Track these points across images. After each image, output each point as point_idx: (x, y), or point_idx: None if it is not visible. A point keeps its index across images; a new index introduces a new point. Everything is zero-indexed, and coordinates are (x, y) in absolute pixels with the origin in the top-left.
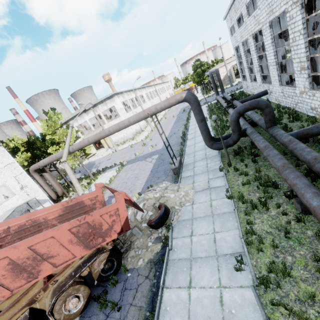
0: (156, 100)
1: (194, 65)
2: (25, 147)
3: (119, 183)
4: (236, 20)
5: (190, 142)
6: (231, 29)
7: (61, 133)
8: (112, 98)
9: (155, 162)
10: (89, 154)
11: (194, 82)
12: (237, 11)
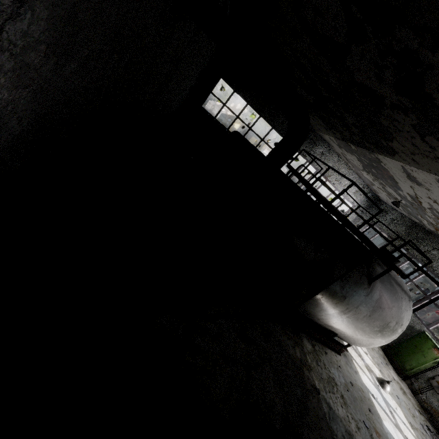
0: None
1: None
2: None
3: None
4: None
5: None
6: None
7: None
8: None
9: None
10: None
11: None
12: None
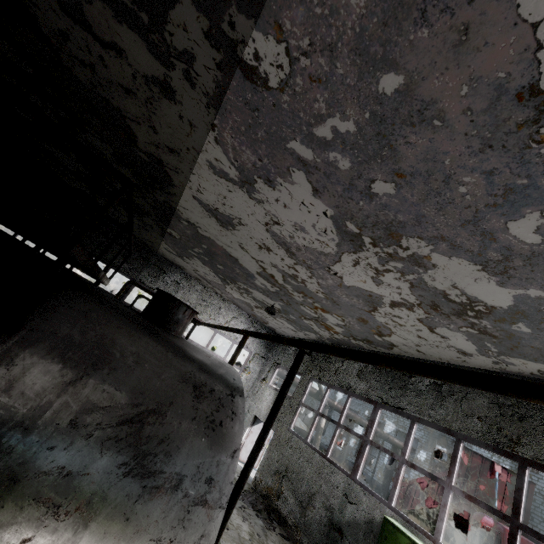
0: None
1: None
2: None
3: None
4: None
5: None
6: None
7: None
8: None
9: None
10: None
11: None
12: None
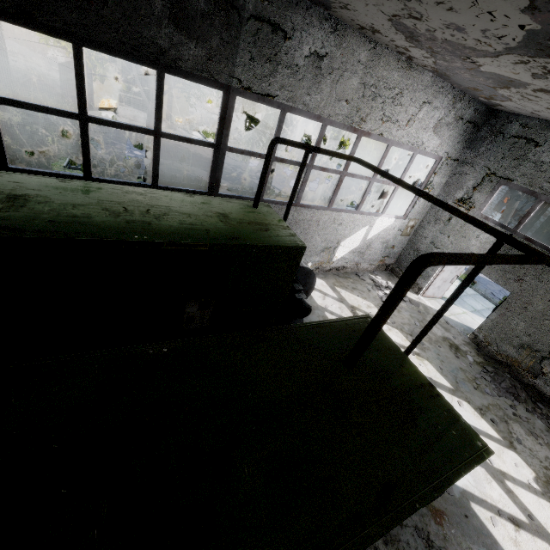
0: None
1: None
2: None
3: None
4: None
5: None
6: None
7: None
8: None
9: None
10: None
11: None
12: None
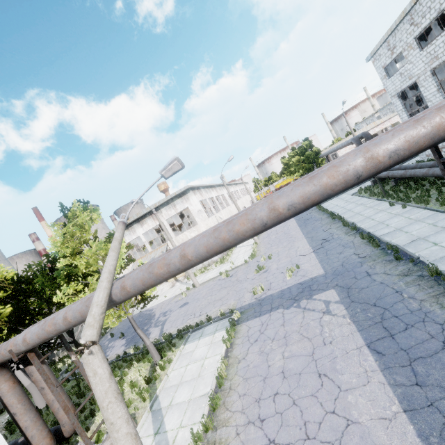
0: (241, 204)
1: (299, 147)
2: (7, 290)
3: (257, 394)
4: (414, 39)
5: (424, 249)
6: (387, 69)
7: (93, 251)
8: (185, 196)
9: (348, 312)
10: (151, 297)
11: (303, 169)
12: (423, 19)
